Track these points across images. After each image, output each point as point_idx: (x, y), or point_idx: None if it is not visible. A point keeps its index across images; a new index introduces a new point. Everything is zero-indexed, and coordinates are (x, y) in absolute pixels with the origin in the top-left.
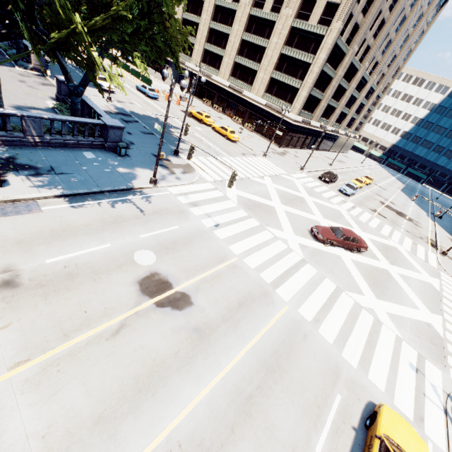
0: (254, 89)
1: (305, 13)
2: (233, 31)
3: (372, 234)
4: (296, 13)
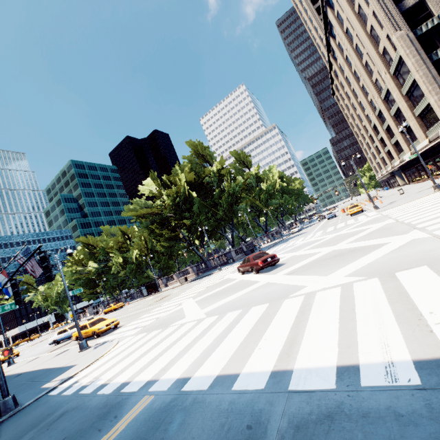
0: (418, 139)
1: (389, 59)
2: (386, 119)
3: (368, 239)
4: (386, 68)
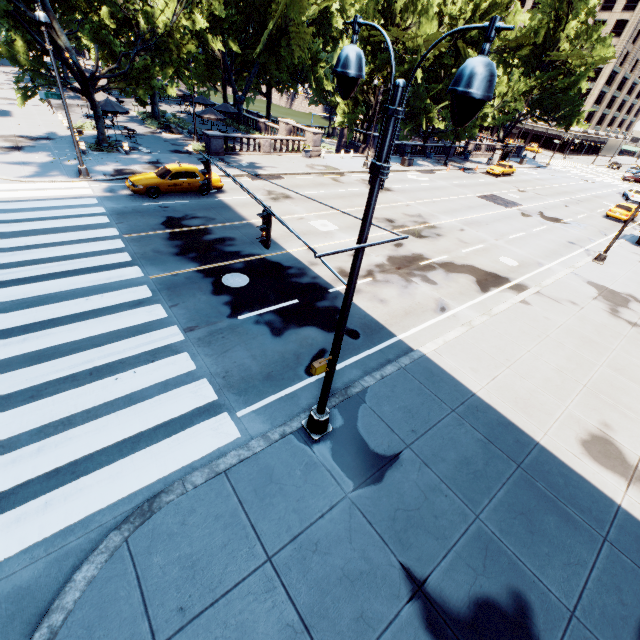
0: None
1: None
2: None
3: None
4: None
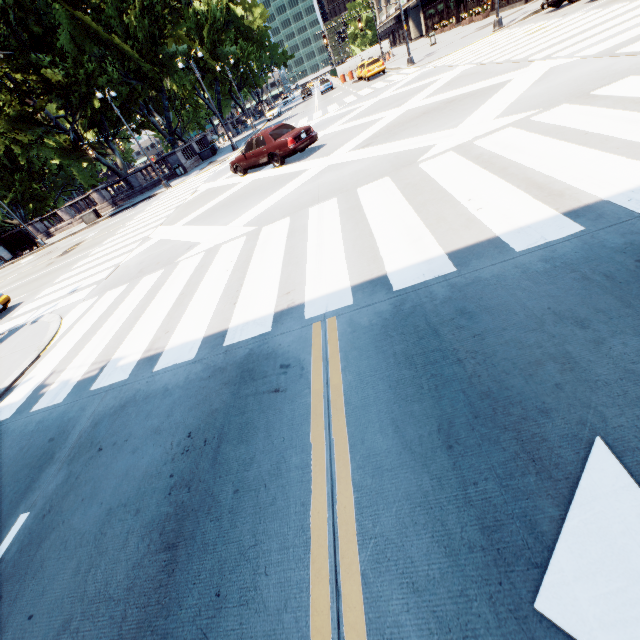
0: None
1: None
2: None
3: (460, 87)
4: None
